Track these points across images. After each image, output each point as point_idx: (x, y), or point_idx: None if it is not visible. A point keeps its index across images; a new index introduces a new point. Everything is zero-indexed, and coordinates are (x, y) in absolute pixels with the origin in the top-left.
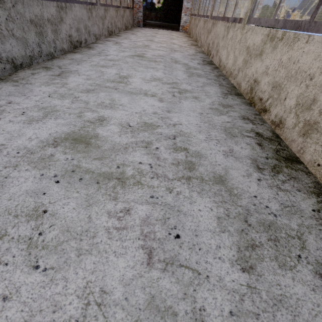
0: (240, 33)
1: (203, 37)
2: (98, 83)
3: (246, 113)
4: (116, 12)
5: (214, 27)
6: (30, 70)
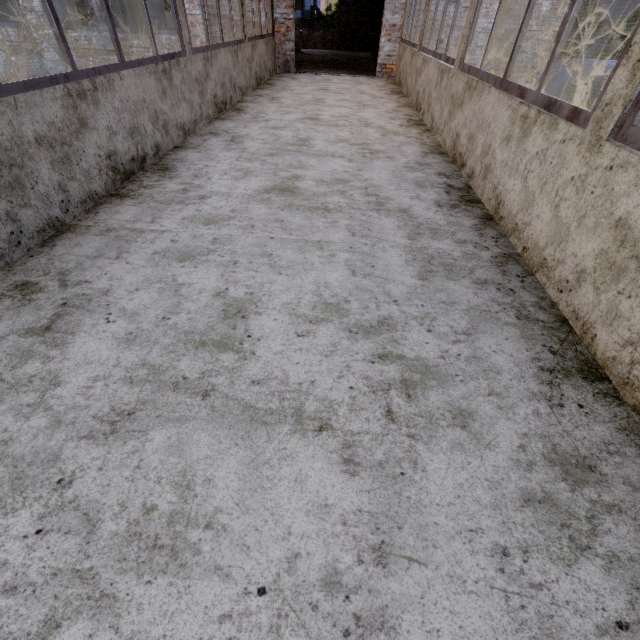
0: (578, 157)
1: (438, 109)
2: (155, 360)
3: None
4: (234, 56)
5: (473, 97)
6: None
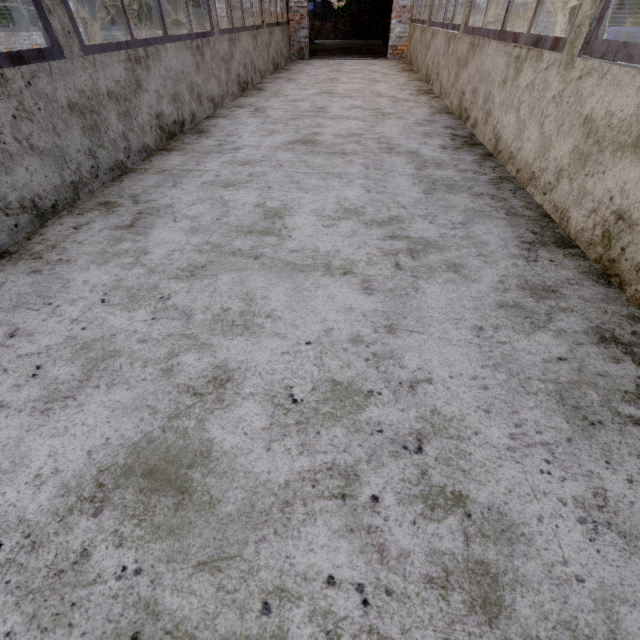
0: (558, 77)
1: (446, 74)
2: (216, 241)
3: (604, 318)
4: (254, 40)
5: (476, 54)
6: (72, 217)
